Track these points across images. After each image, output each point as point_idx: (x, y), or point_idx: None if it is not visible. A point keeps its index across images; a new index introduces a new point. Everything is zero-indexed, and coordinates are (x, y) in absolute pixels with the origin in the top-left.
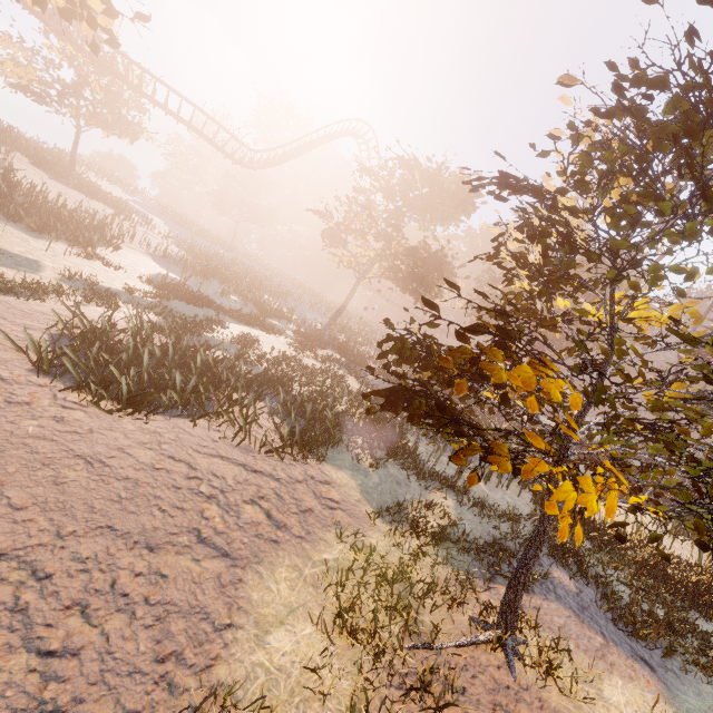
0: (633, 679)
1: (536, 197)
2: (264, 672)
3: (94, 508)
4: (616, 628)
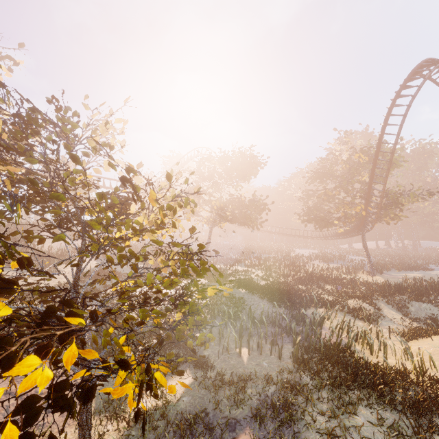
0: None
1: None
2: None
3: None
4: None
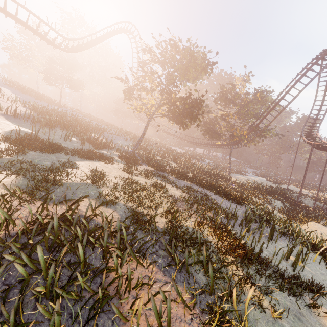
0: None
1: None
2: None
3: None
4: None
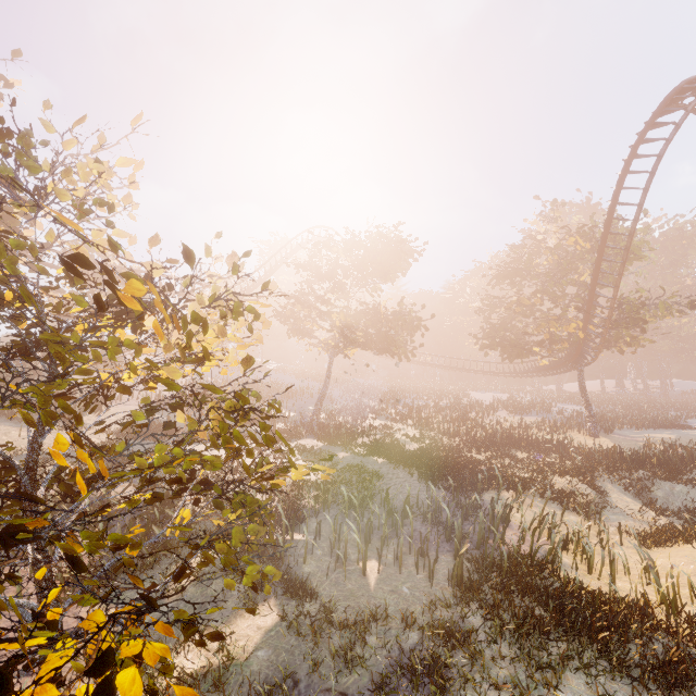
0: None
1: None
2: None
3: None
4: None
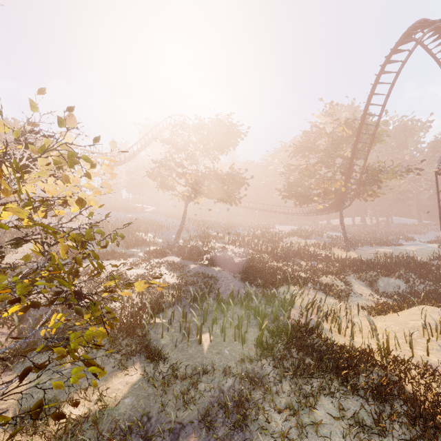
0: None
1: None
2: None
3: None
4: None
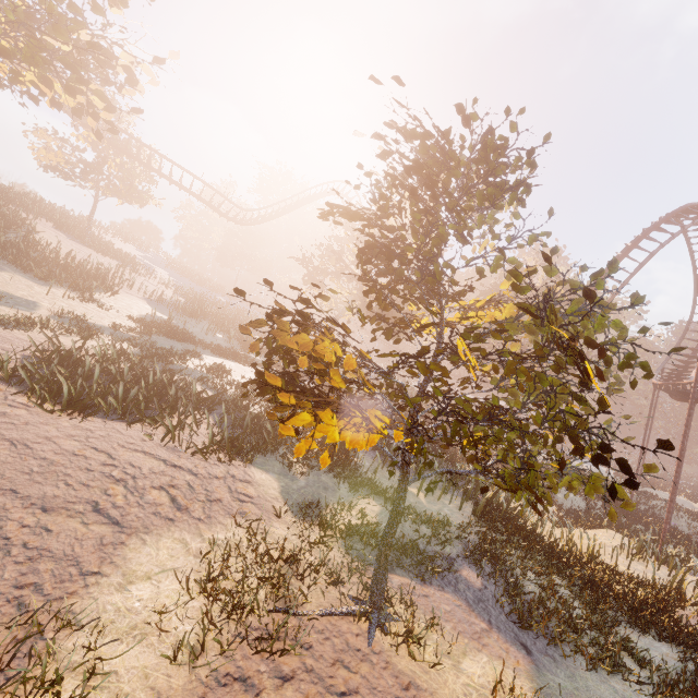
0: (502, 658)
1: (353, 219)
2: (114, 609)
3: (4, 476)
4: (508, 619)
